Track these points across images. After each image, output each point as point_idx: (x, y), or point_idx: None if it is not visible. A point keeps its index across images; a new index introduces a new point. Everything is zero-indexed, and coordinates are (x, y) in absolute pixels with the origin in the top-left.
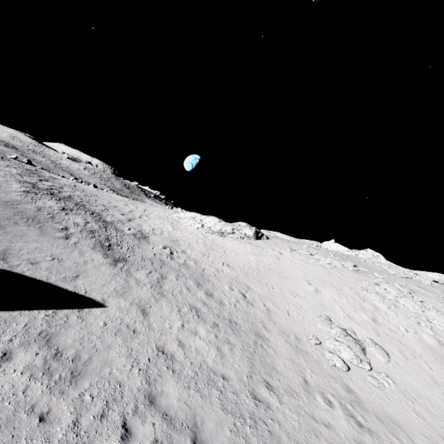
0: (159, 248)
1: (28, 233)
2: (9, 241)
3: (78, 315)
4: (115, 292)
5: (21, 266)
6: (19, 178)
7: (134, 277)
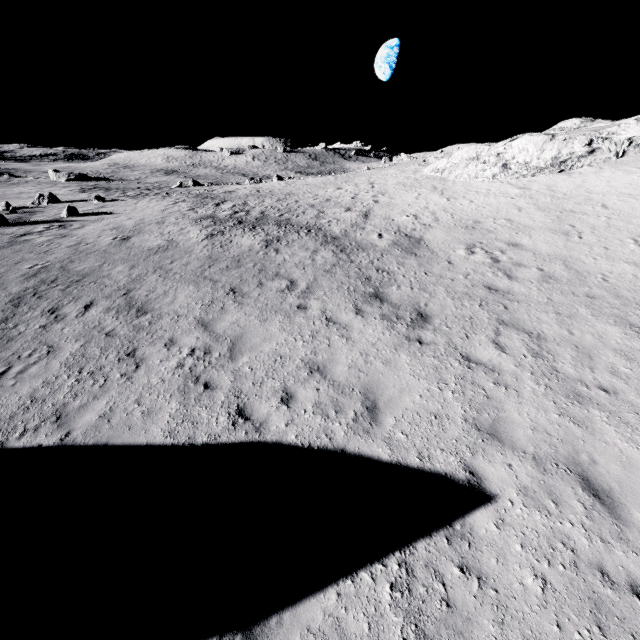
0: (461, 258)
1: (246, 324)
2: (229, 357)
3: (454, 557)
4: (475, 430)
5: (273, 419)
6: (193, 217)
7: (476, 361)
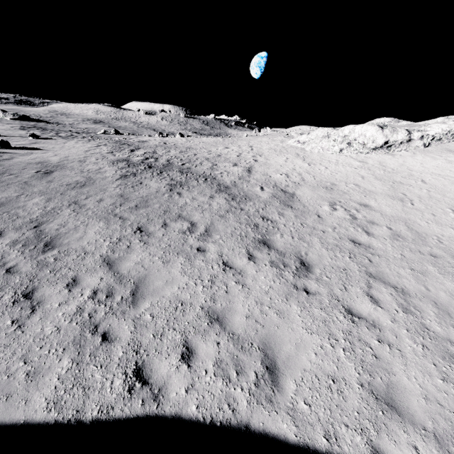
0: (327, 213)
1: (150, 265)
2: (131, 301)
3: None
4: (373, 399)
5: (173, 382)
6: (111, 158)
7: (357, 315)
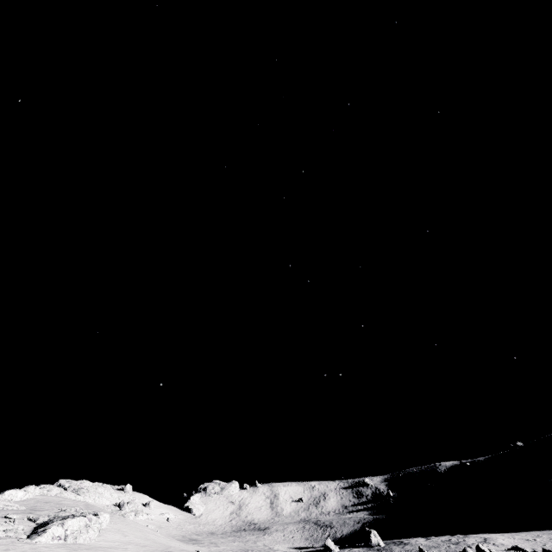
0: None
1: None
2: None
3: None
4: None
5: None
6: None
7: None
